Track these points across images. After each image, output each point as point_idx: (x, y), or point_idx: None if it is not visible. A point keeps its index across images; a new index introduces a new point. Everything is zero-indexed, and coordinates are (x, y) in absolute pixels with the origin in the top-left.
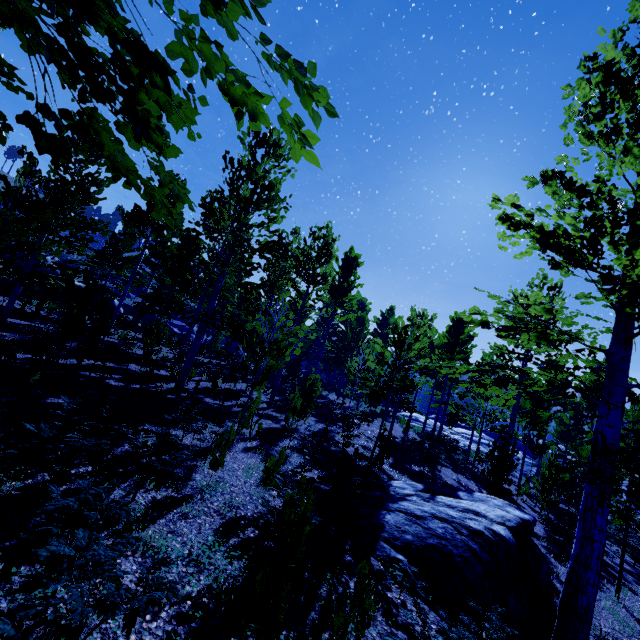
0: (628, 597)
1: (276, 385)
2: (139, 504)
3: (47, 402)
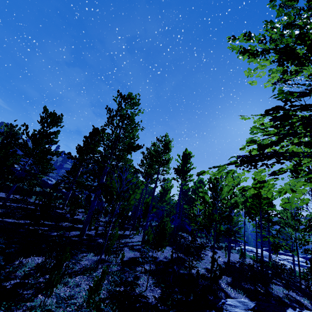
0: None
1: (145, 228)
2: None
3: None
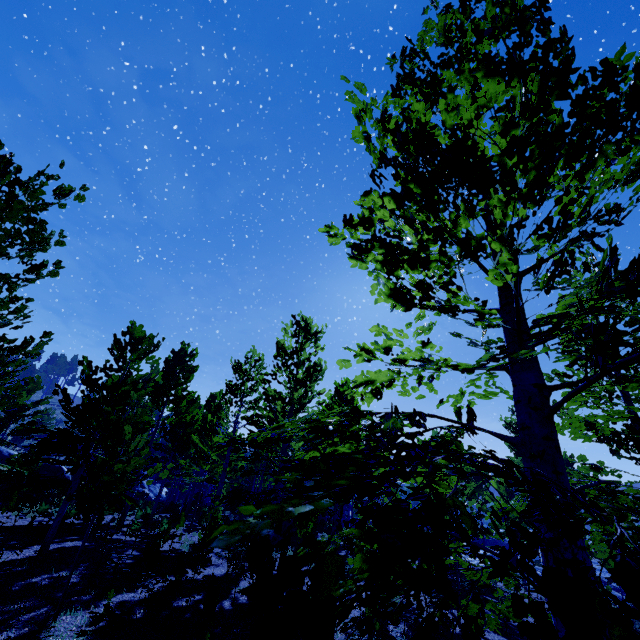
0: None
1: None
2: None
3: None
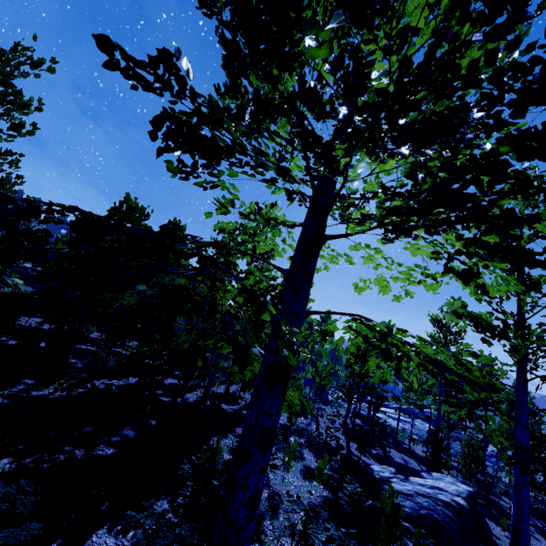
0: (535, 543)
1: None
2: (261, 500)
3: (153, 425)
